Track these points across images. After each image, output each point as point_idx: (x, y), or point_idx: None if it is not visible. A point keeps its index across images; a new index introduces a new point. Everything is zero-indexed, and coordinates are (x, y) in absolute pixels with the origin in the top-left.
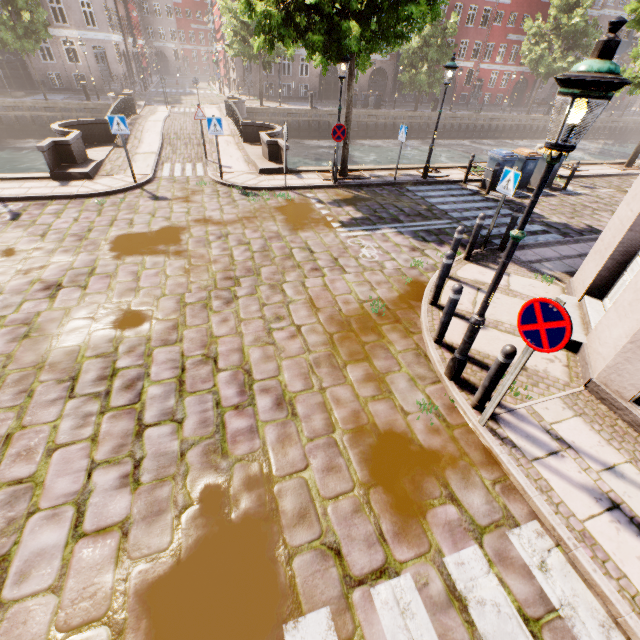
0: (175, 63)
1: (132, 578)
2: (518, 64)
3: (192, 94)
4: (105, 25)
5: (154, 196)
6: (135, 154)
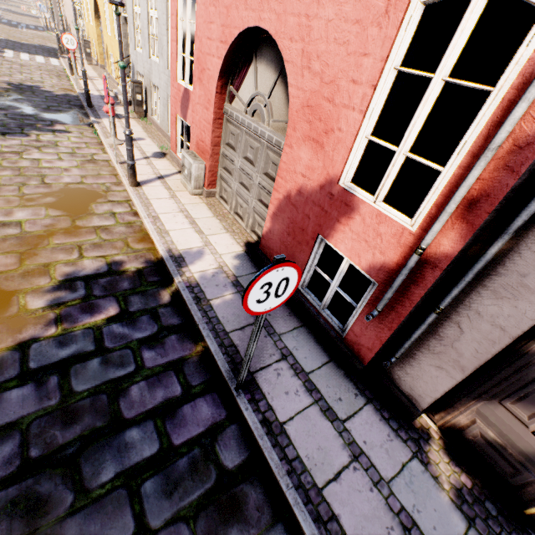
0: None
1: None
2: None
3: None
4: None
5: None
6: None
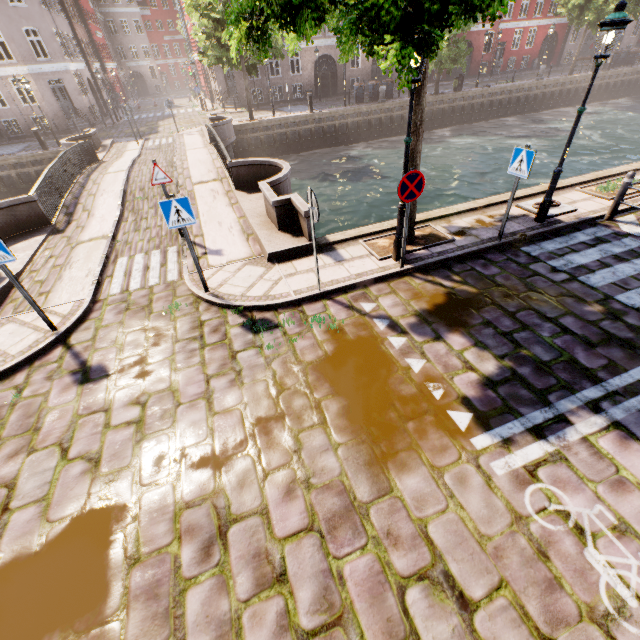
0: (153, 82)
1: None
2: (545, 16)
3: (171, 116)
4: (59, 53)
5: (82, 367)
6: (75, 245)
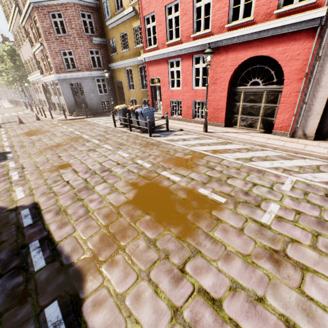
0: None
1: None
2: None
3: None
4: None
5: None
6: None
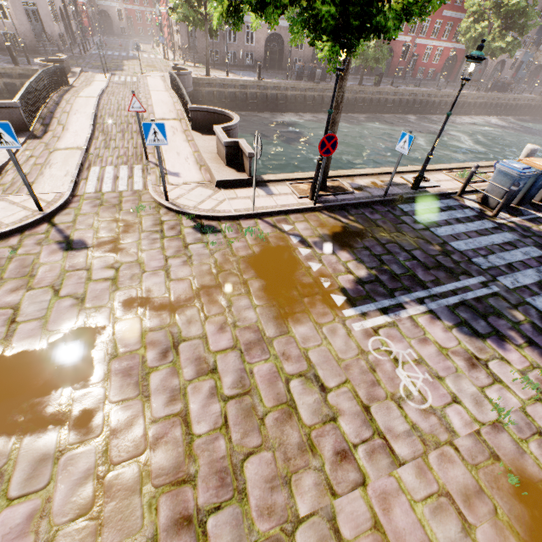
0: (119, 23)
1: None
2: (450, 40)
3: (135, 58)
4: None
5: (66, 239)
6: (53, 151)
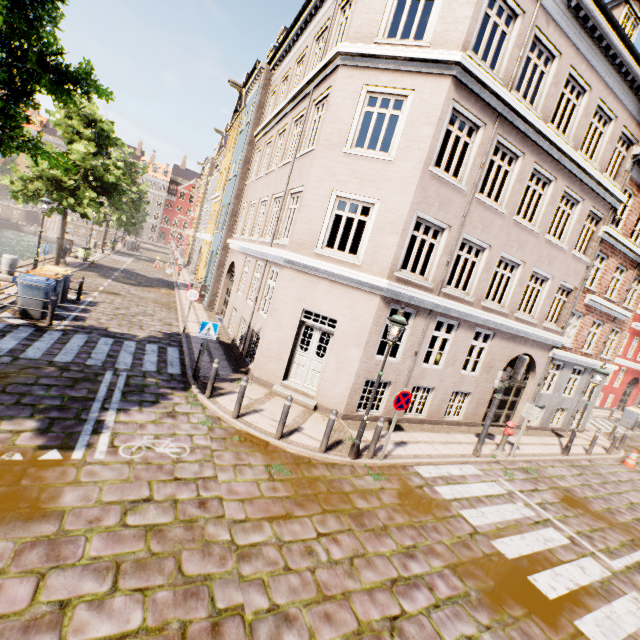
0: None
1: (556, 639)
2: None
3: None
4: None
5: None
6: None
